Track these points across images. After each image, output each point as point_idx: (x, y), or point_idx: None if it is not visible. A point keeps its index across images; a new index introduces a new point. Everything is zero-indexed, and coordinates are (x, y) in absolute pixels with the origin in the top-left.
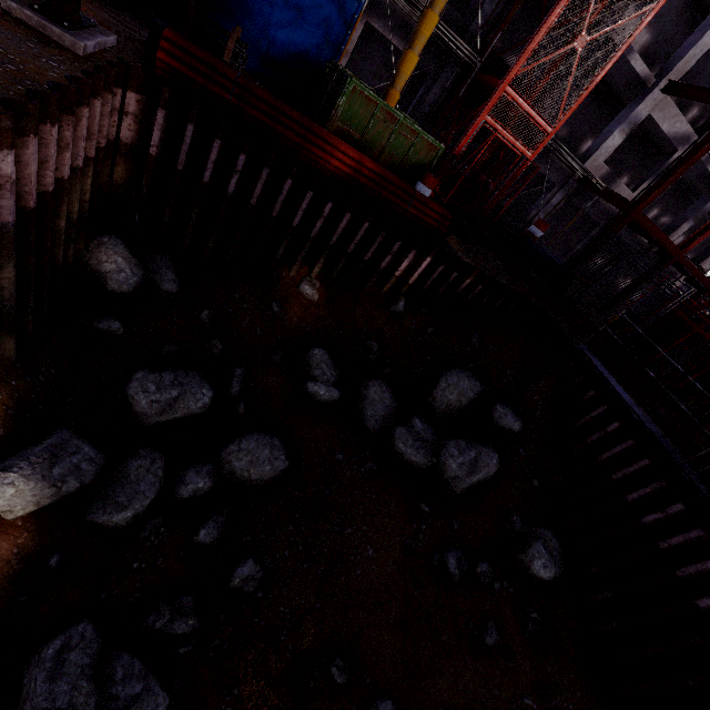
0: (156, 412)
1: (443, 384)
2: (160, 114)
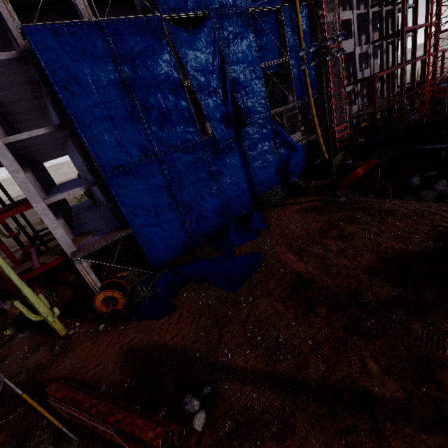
0: None
1: (414, 183)
2: None
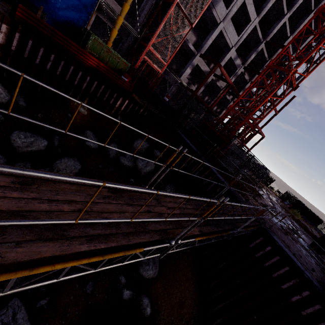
0: (25, 146)
1: (136, 143)
2: (17, 35)
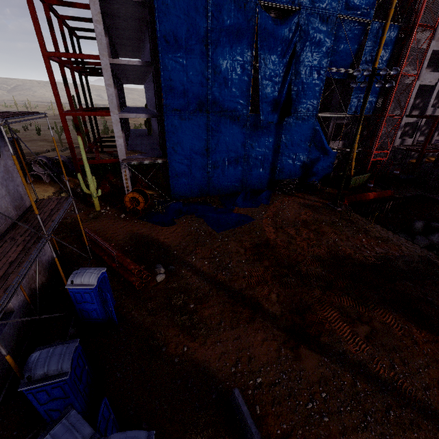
0: None
1: (415, 225)
2: None
